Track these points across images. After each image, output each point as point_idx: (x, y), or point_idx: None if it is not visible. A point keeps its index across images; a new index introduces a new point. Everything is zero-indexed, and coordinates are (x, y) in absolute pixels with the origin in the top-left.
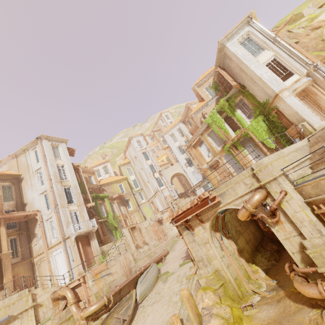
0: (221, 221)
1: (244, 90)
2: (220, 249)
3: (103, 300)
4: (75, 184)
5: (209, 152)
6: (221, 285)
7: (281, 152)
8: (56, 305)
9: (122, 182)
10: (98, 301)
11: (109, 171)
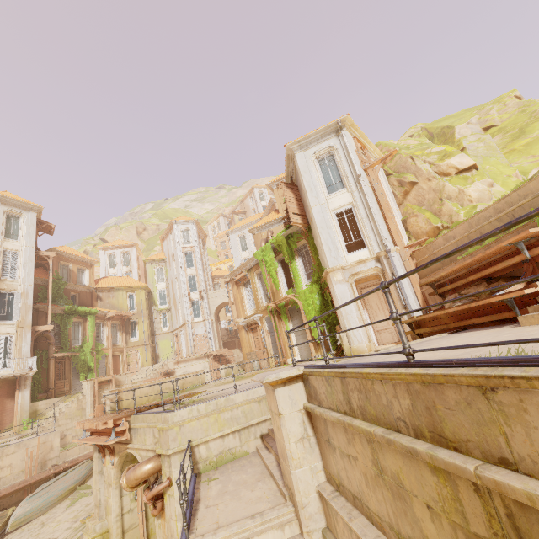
0: None
1: (309, 233)
2: (133, 497)
3: None
4: (28, 289)
5: (253, 301)
6: None
7: (227, 400)
8: None
9: (136, 291)
10: None
11: (131, 262)
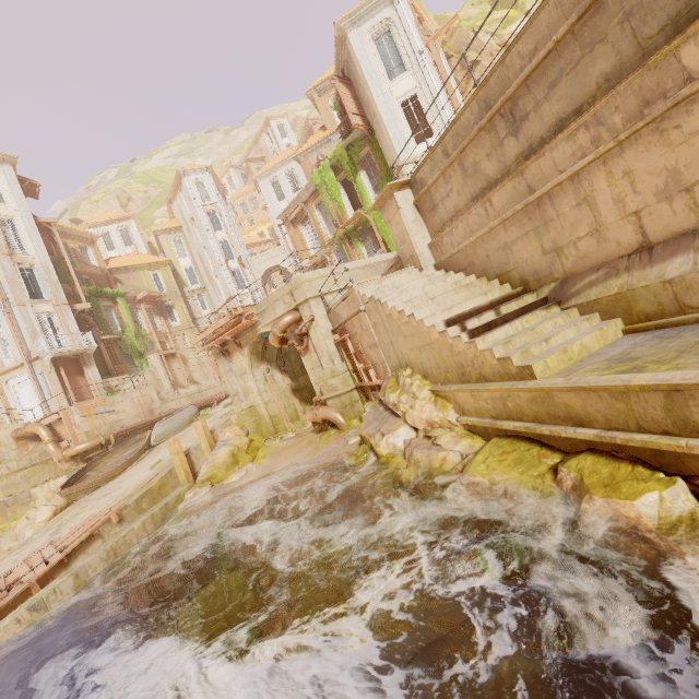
0: (276, 350)
1: (372, 137)
2: (264, 383)
3: (98, 439)
4: (46, 263)
5: (316, 238)
6: (255, 422)
7: (338, 267)
8: (22, 446)
9: (159, 268)
10: (90, 440)
11: (134, 240)
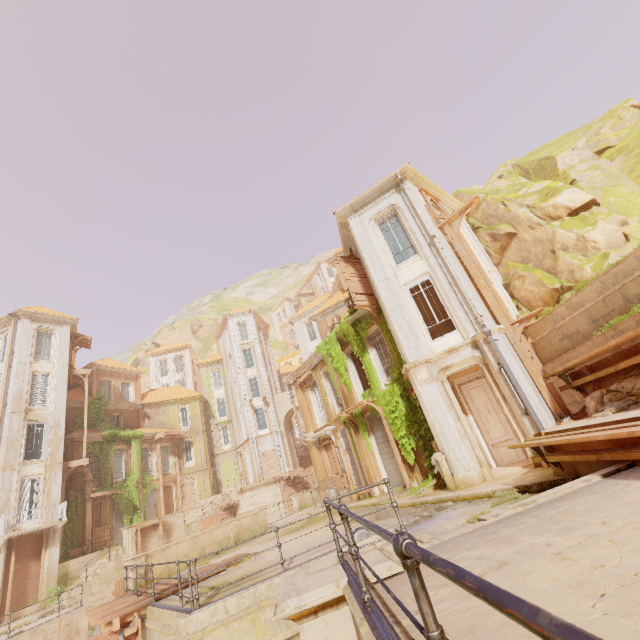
0: None
1: (380, 316)
2: None
3: None
4: (59, 417)
5: (323, 408)
6: None
7: (270, 587)
8: None
9: (189, 403)
10: None
11: (184, 367)
